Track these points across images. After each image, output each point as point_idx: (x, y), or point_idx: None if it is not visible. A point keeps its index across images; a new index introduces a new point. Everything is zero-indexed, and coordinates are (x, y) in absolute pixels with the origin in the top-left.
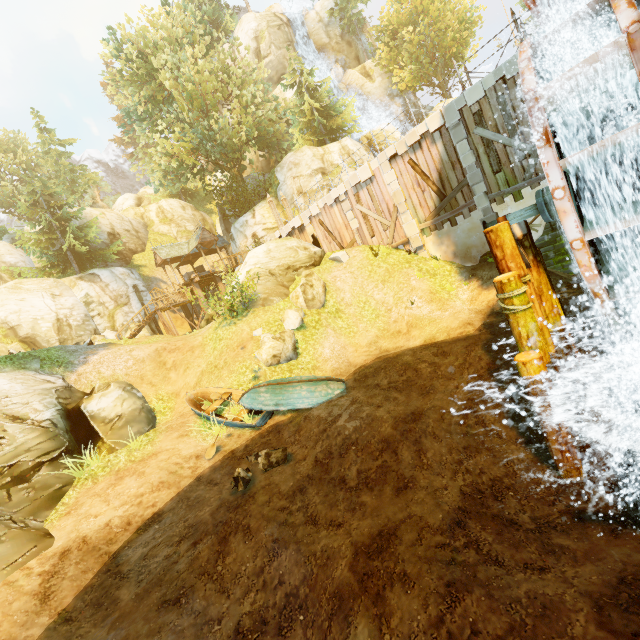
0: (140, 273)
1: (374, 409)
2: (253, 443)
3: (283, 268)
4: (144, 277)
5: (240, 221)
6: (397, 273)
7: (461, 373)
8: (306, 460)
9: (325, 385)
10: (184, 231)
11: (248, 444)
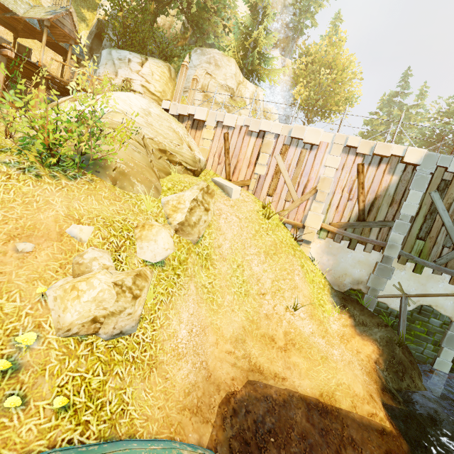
0: None
1: None
2: None
3: (157, 146)
4: None
5: (122, 53)
6: (285, 255)
7: None
8: None
9: None
10: None
11: None
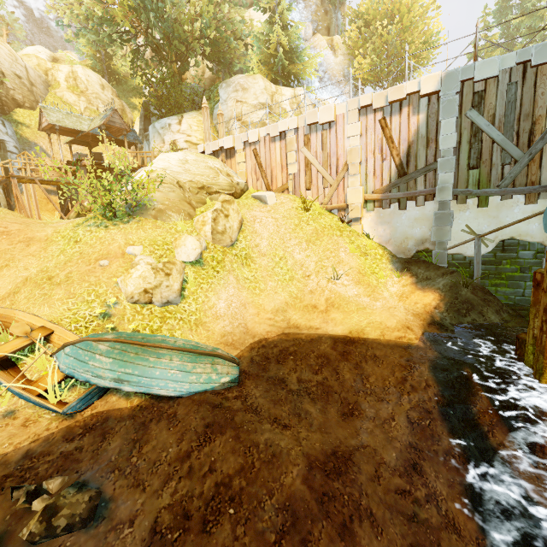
0: (17, 131)
1: (278, 431)
2: (44, 450)
3: (196, 186)
4: (21, 138)
5: (162, 122)
6: (327, 238)
7: (398, 396)
8: (134, 525)
9: (210, 364)
10: (95, 111)
11: (32, 450)
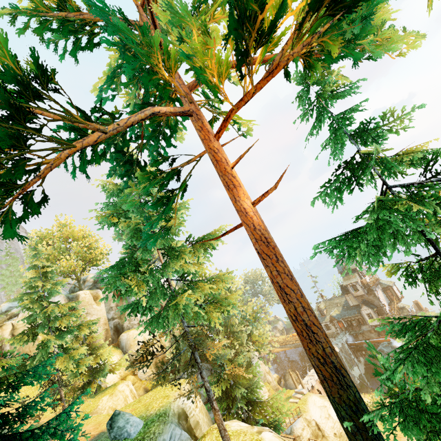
0: None
1: None
2: None
3: None
4: None
5: None
6: None
7: None
8: None
9: None
10: None
11: None
